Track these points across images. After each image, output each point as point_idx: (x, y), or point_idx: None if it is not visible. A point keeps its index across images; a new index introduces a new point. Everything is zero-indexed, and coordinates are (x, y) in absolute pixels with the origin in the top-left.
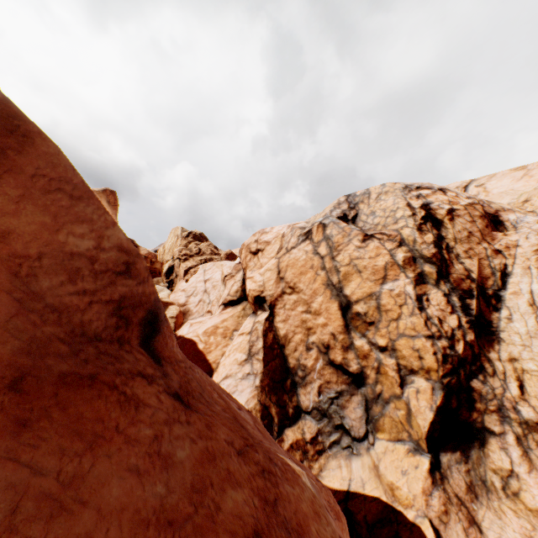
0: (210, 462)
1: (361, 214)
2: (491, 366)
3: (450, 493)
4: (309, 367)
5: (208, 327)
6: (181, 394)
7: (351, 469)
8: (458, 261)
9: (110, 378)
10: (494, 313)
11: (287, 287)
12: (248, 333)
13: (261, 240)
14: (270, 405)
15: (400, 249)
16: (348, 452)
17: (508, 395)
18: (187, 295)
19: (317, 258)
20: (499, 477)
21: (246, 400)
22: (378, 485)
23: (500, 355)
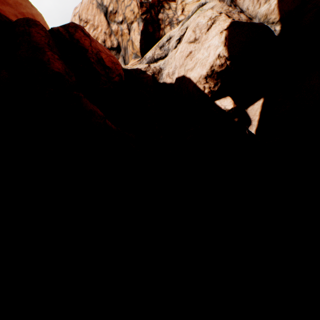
0: None
1: None
2: (168, 6)
3: None
4: None
5: None
6: None
7: None
8: None
9: None
10: None
11: (84, 23)
12: None
13: (76, 13)
14: None
15: None
16: None
17: (176, 17)
18: None
19: None
20: None
21: None
22: None
23: (178, 3)
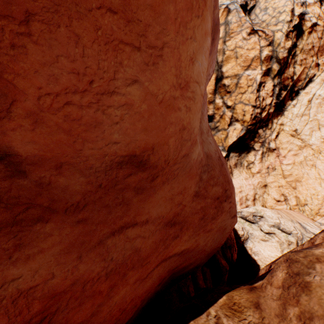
0: None
1: (257, 8)
2: (271, 125)
3: (228, 164)
4: None
5: None
6: None
7: None
8: (293, 66)
9: None
10: (289, 101)
11: None
12: None
13: None
14: None
15: (268, 48)
16: None
17: (269, 138)
18: None
19: None
20: (247, 163)
21: None
22: None
23: (278, 121)
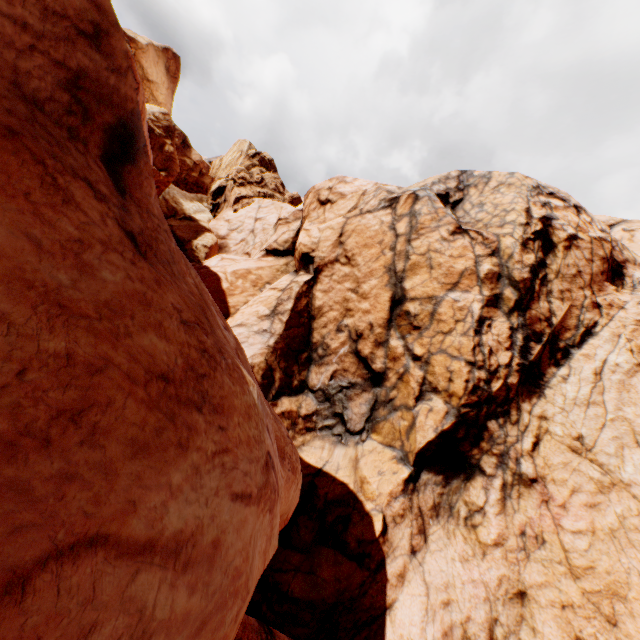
0: (142, 304)
1: (467, 202)
2: (517, 415)
3: (415, 504)
4: (332, 349)
5: (239, 268)
6: (138, 240)
7: (333, 454)
8: (547, 298)
9: (39, 152)
10: (552, 368)
11: (343, 256)
12: (281, 290)
13: (336, 190)
14: (276, 369)
15: (490, 259)
16: (336, 439)
17: (518, 446)
18: (230, 228)
19: (391, 234)
20: (467, 509)
21: (253, 354)
22: (351, 475)
23: (533, 409)
